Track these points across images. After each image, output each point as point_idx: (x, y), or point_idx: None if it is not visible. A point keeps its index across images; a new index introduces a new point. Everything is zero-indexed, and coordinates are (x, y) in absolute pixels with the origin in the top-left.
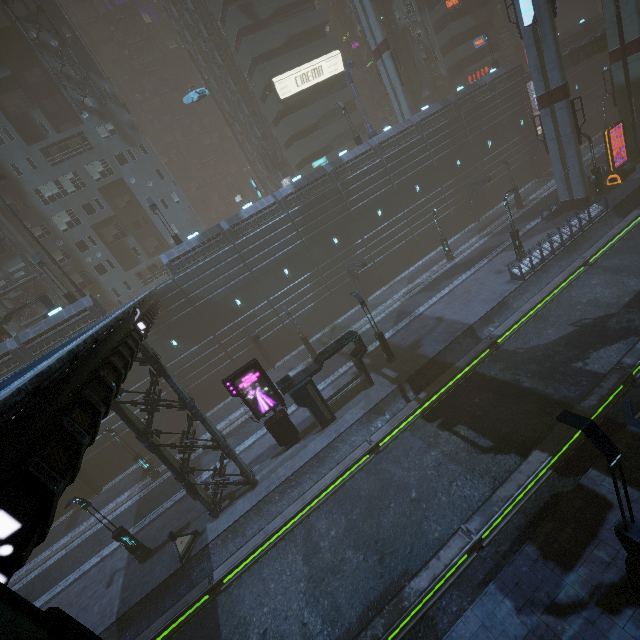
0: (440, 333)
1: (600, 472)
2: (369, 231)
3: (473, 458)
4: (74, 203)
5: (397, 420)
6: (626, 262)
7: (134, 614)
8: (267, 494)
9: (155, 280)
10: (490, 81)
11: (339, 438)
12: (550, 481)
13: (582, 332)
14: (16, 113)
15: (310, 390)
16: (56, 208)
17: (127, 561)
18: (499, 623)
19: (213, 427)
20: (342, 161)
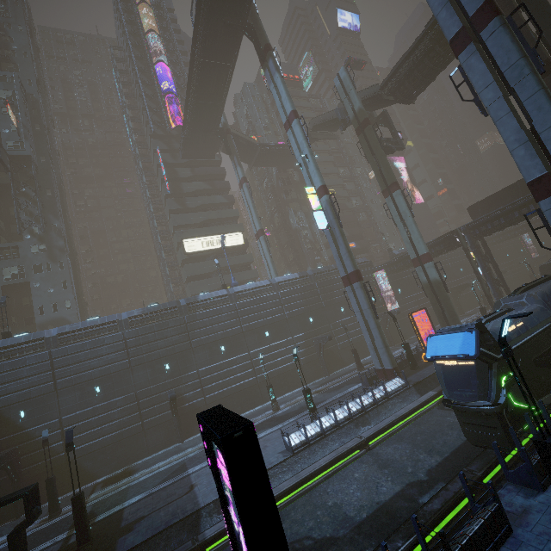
0: (167, 512)
1: None
2: (207, 364)
3: None
4: None
5: None
6: (397, 454)
7: None
8: None
9: None
10: None
11: None
12: None
13: None
14: None
15: None
16: None
17: None
18: None
19: None
20: (197, 299)
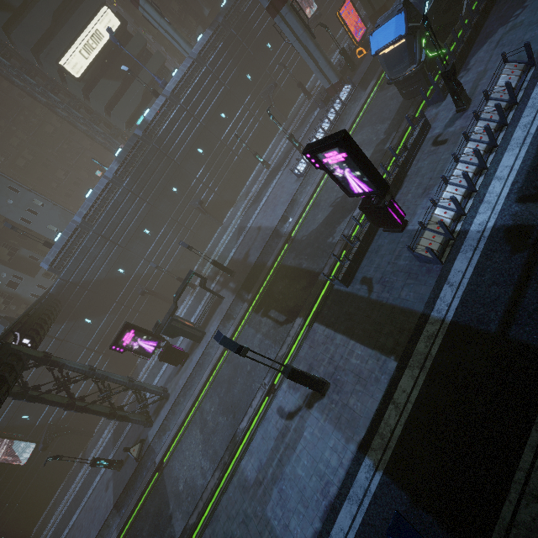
0: (259, 241)
1: (318, 323)
2: (199, 169)
3: (276, 332)
4: None
5: (237, 321)
6: (364, 136)
7: (123, 499)
8: (175, 400)
9: None
10: None
11: (208, 346)
12: (308, 334)
13: (335, 211)
14: None
15: (175, 325)
16: None
17: (113, 472)
18: (268, 433)
19: (117, 378)
20: (147, 122)
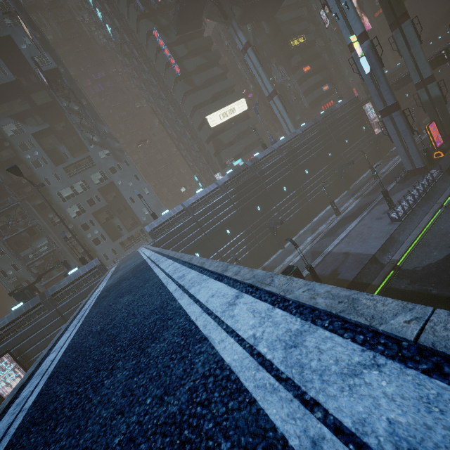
0: (351, 263)
1: None
2: (279, 201)
3: None
4: (82, 199)
5: None
6: None
7: None
8: None
9: (132, 246)
10: (340, 107)
11: None
12: None
13: None
14: (49, 148)
15: None
16: (70, 203)
17: None
18: None
19: None
20: (257, 159)
